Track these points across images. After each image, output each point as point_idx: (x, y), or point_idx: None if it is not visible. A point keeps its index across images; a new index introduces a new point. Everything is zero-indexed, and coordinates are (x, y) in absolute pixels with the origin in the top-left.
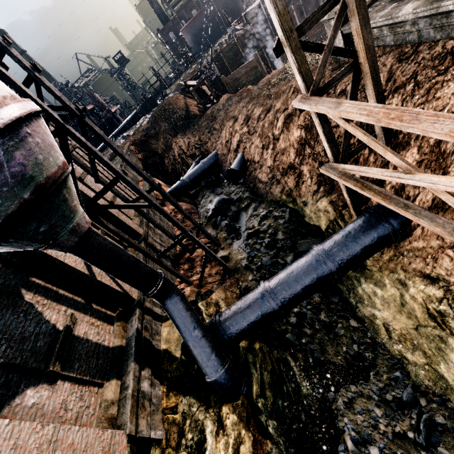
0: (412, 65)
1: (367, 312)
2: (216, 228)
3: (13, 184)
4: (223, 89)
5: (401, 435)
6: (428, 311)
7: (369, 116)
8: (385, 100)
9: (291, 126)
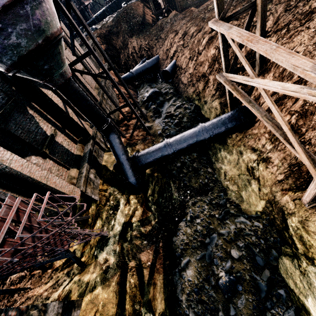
0: (290, 15)
1: (219, 166)
2: (147, 109)
3: (34, 31)
4: (174, 5)
5: (213, 215)
6: (247, 167)
7: (240, 37)
8: (268, 37)
9: (211, 45)
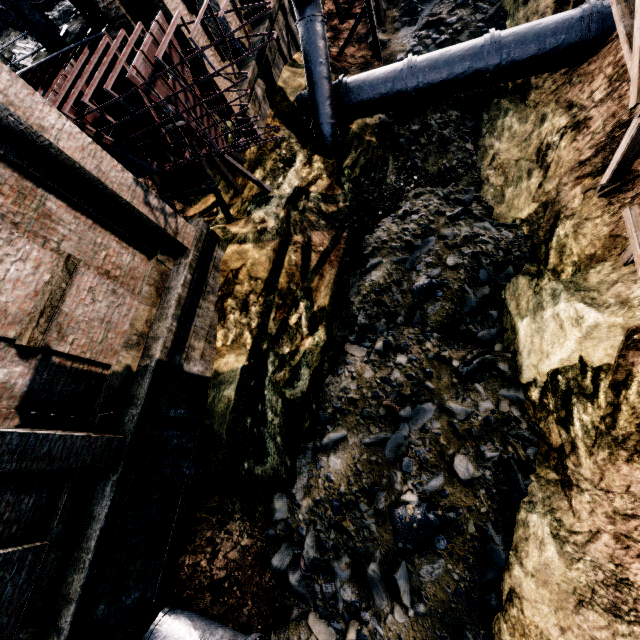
0: None
1: (489, 143)
2: None
3: None
4: None
5: (441, 213)
6: (540, 146)
7: None
8: None
9: None
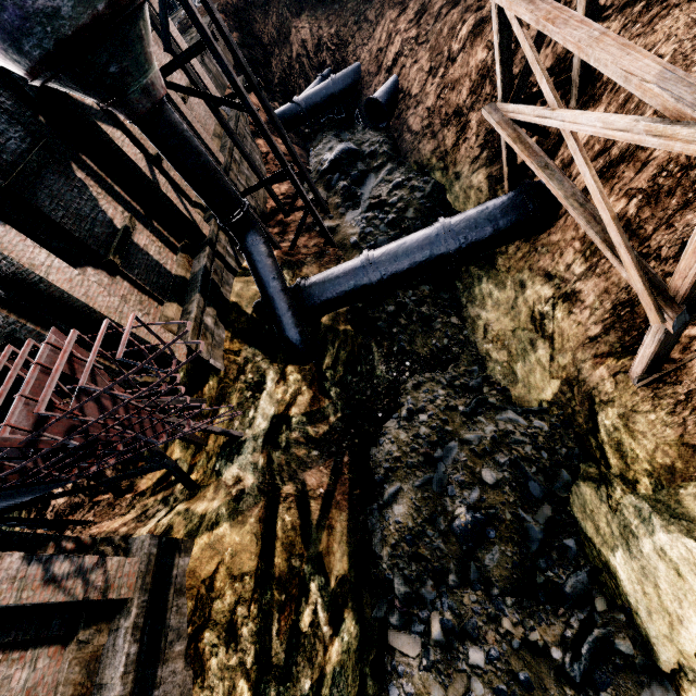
0: None
1: (474, 313)
2: (328, 189)
3: None
4: None
5: (453, 408)
6: (532, 314)
7: (532, 13)
8: (606, 20)
9: (478, 39)
